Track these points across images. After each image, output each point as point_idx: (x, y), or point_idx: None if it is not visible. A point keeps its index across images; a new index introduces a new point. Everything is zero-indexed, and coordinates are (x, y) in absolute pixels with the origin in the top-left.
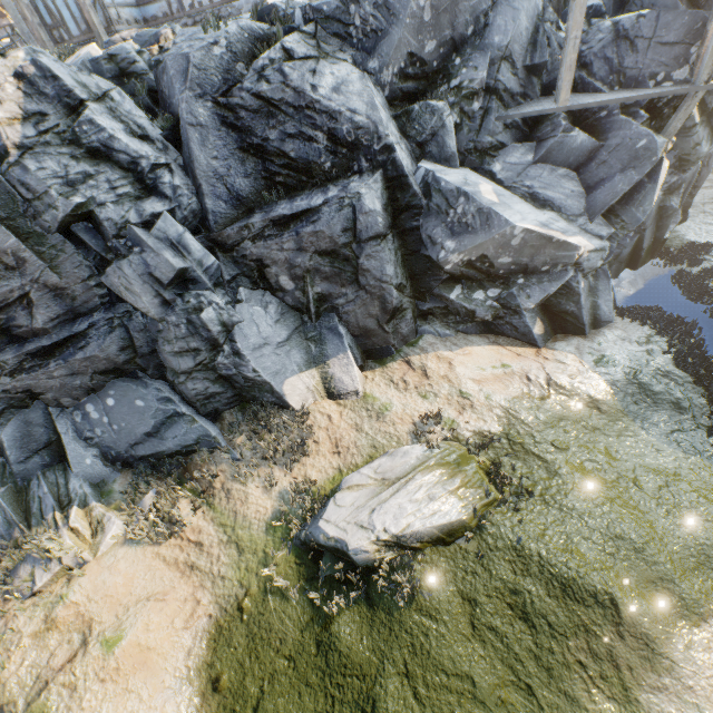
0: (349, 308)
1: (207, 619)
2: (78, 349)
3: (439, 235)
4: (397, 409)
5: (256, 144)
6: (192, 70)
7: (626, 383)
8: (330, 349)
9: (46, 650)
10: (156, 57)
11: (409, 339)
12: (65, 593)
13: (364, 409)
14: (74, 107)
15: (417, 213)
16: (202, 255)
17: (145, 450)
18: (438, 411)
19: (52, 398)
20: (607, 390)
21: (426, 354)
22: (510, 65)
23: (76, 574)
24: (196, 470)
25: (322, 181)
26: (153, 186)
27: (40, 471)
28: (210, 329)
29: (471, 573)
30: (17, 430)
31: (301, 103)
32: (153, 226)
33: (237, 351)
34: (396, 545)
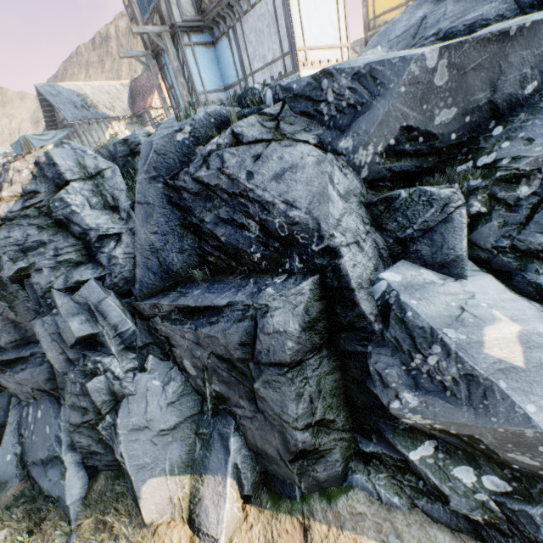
0: (246, 422)
1: None
2: (21, 369)
3: (393, 378)
4: None
5: (195, 223)
6: (152, 155)
7: None
8: (212, 460)
9: None
10: None
11: (328, 484)
12: None
13: None
14: (62, 186)
15: (365, 336)
16: (119, 320)
17: (36, 474)
18: None
19: (14, 392)
20: None
21: (338, 530)
22: None
23: None
24: (36, 535)
25: (251, 269)
26: (94, 253)
27: None
28: (93, 398)
29: None
30: None
31: (235, 189)
32: (77, 291)
33: (116, 425)
34: None
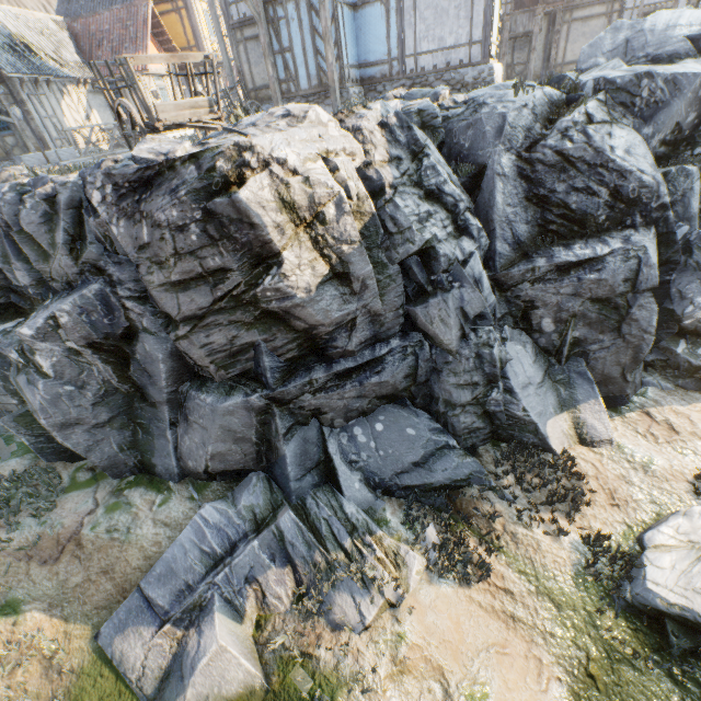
0: (600, 354)
1: (558, 683)
2: (374, 373)
3: (691, 291)
4: (663, 464)
5: (541, 194)
6: (506, 127)
7: None
8: (579, 393)
9: (409, 697)
10: (444, 113)
11: (636, 389)
12: (401, 631)
13: (624, 460)
14: (416, 154)
15: (672, 268)
16: (487, 293)
17: (411, 480)
18: None
19: (330, 418)
20: None
21: (661, 407)
22: None
23: (407, 611)
24: (475, 508)
25: (591, 231)
26: (463, 227)
27: (310, 491)
28: (496, 365)
29: None
30: (297, 447)
31: (596, 161)
32: (465, 264)
33: (509, 388)
34: None
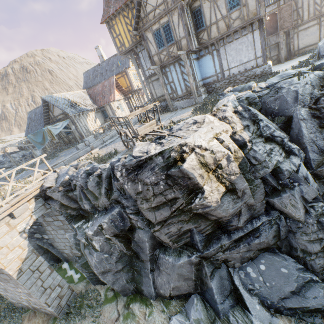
0: None
1: None
2: (255, 237)
3: None
4: None
5: None
6: (299, 96)
7: None
8: None
9: None
10: (257, 95)
11: None
12: None
13: None
14: (254, 120)
15: None
16: (312, 182)
17: (292, 303)
18: None
19: (232, 263)
20: None
21: None
22: None
23: None
24: None
25: None
26: (289, 150)
27: (229, 310)
28: None
29: None
30: (217, 282)
31: None
32: (297, 170)
33: None
34: None
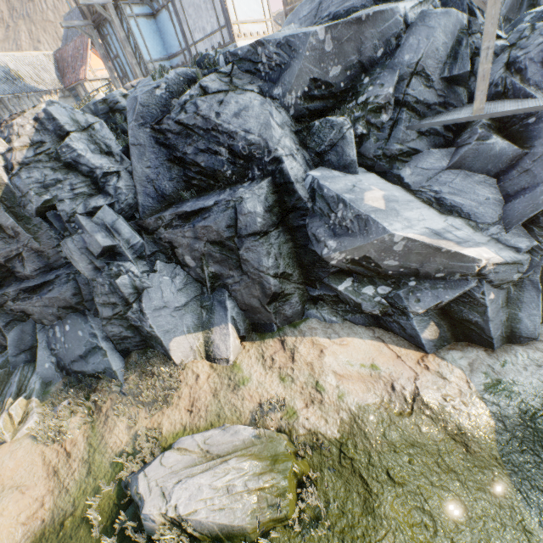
0: (236, 287)
1: (40, 523)
2: (48, 290)
3: (322, 234)
4: (251, 385)
5: (179, 156)
6: (138, 107)
7: (518, 423)
8: (216, 318)
9: None
10: None
11: (293, 319)
12: None
13: (228, 377)
14: (63, 136)
15: (303, 213)
16: (130, 236)
17: (77, 367)
18: (282, 399)
19: (38, 318)
20: (488, 425)
21: (302, 337)
22: (424, 78)
23: None
24: (95, 393)
25: (225, 184)
26: (102, 187)
27: (23, 364)
28: (122, 291)
29: None
30: (16, 335)
31: (208, 126)
32: (95, 215)
33: (142, 309)
34: (180, 525)
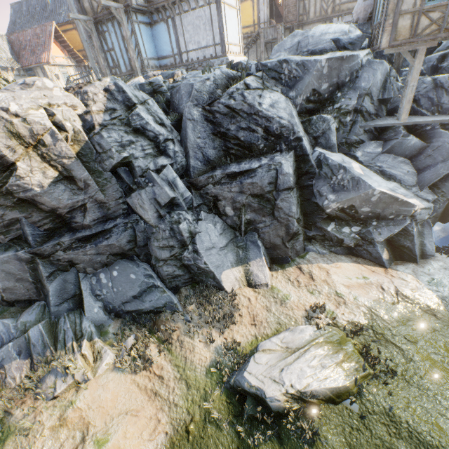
0: (265, 230)
1: (164, 436)
2: (105, 239)
3: (325, 191)
4: (294, 299)
5: (222, 131)
6: (194, 92)
7: None
8: (251, 254)
9: (58, 441)
10: (172, 84)
11: (300, 253)
12: (74, 400)
13: (272, 296)
14: (130, 107)
15: (312, 176)
16: (183, 191)
17: (131, 307)
18: (322, 304)
19: (82, 267)
20: (439, 303)
21: (311, 264)
22: (370, 98)
23: (82, 387)
24: (162, 325)
25: (257, 154)
26: (163, 150)
27: (66, 313)
28: (183, 234)
29: (356, 429)
30: (58, 285)
31: (251, 111)
32: (160, 172)
33: (196, 250)
34: (299, 398)
